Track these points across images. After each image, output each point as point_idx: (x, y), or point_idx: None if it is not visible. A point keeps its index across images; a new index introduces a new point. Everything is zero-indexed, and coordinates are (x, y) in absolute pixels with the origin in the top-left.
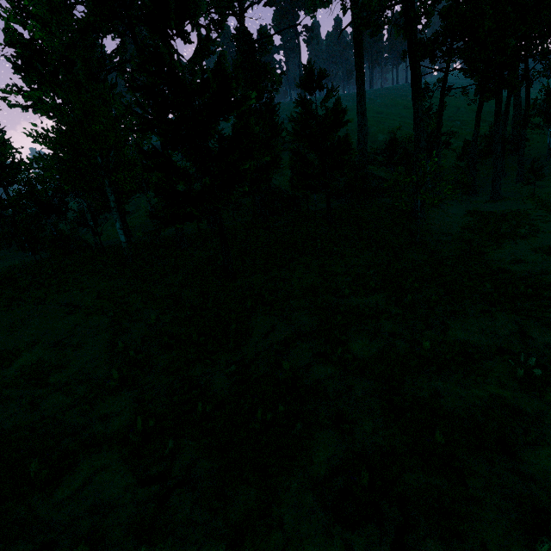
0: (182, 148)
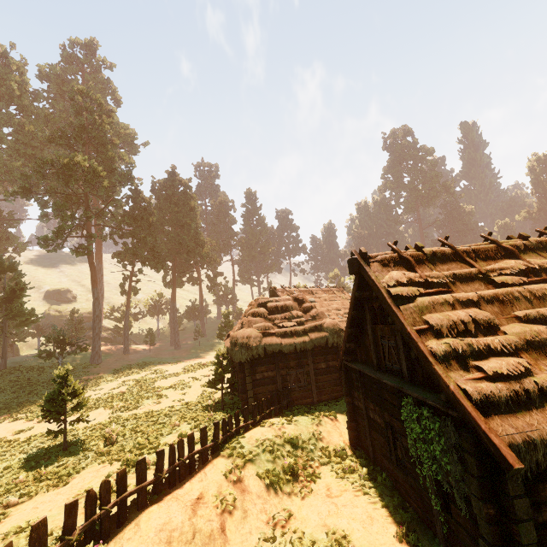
0: None
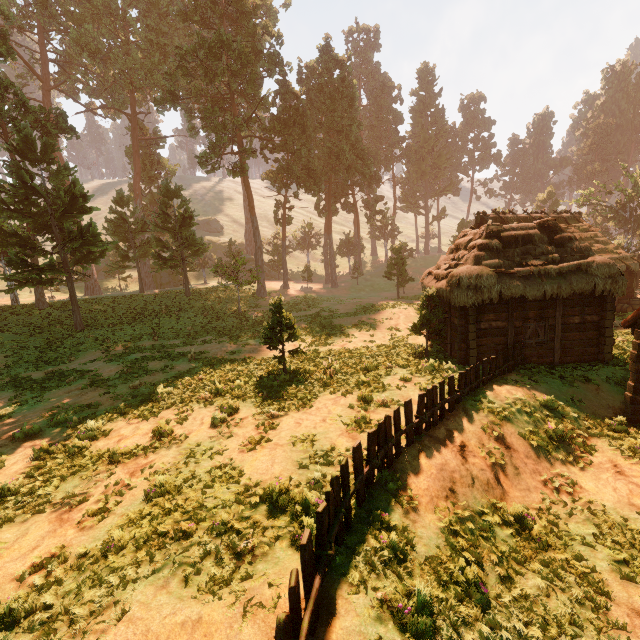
0: (41, 231)
